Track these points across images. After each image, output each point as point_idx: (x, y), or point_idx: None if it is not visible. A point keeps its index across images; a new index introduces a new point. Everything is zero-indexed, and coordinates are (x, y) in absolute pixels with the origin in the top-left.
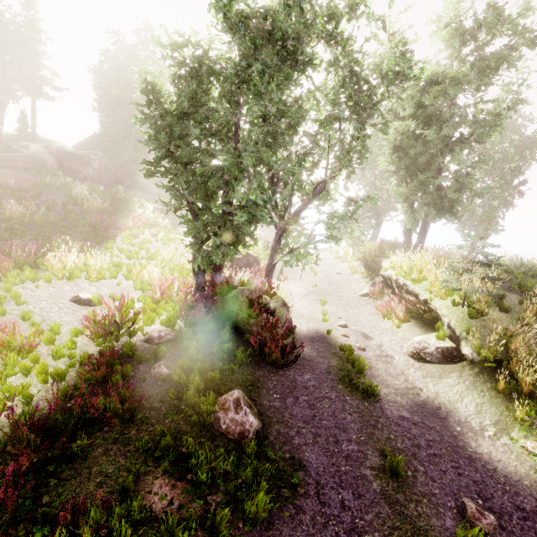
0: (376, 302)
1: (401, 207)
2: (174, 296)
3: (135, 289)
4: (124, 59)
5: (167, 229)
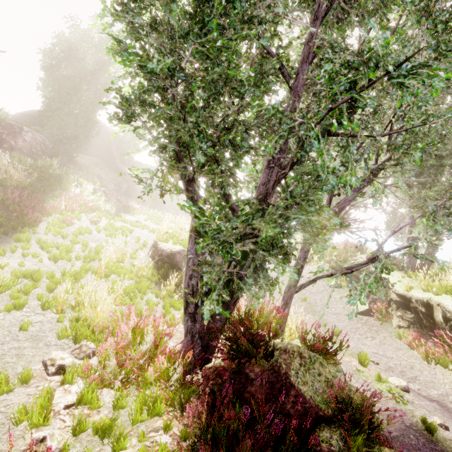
0: (384, 325)
1: (412, 213)
2: (149, 373)
3: (58, 338)
4: (76, 43)
5: (109, 214)
